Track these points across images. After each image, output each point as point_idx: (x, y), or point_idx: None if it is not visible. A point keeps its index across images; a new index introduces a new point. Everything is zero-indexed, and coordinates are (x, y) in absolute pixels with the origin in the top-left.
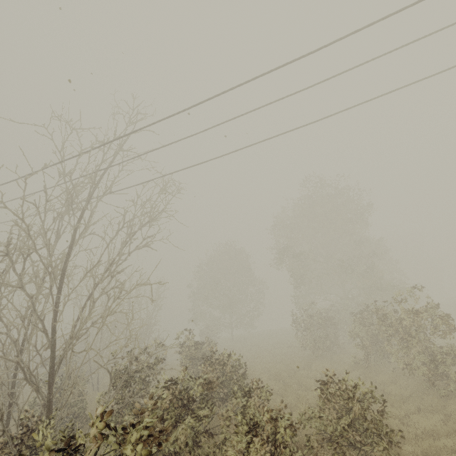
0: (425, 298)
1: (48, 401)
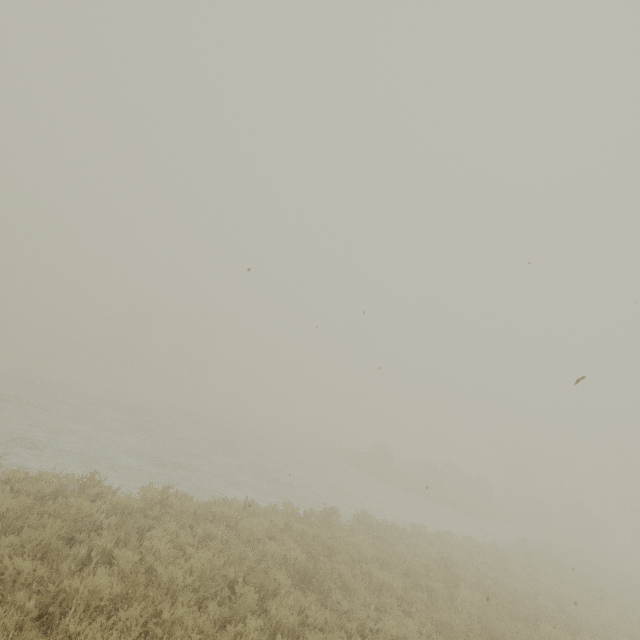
0: None
1: None
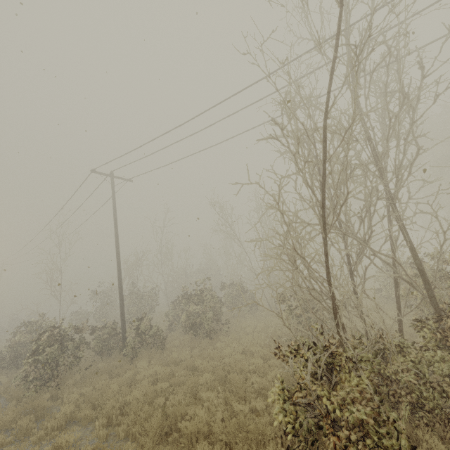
0: None
1: (432, 297)
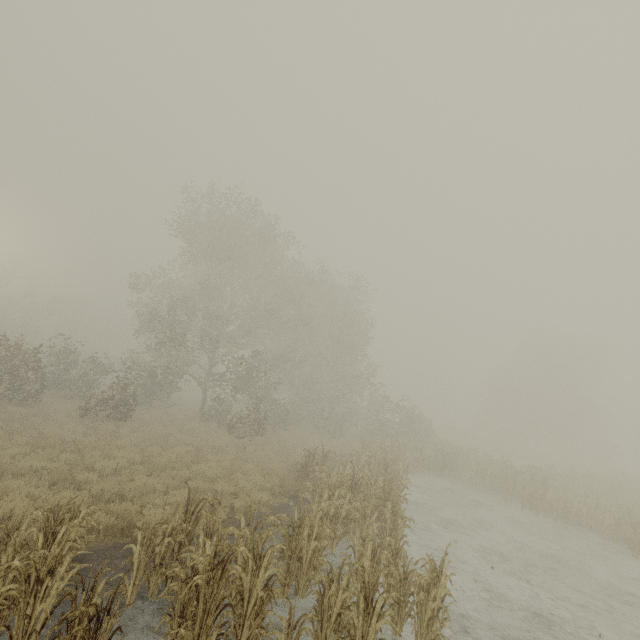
0: (402, 420)
1: None
